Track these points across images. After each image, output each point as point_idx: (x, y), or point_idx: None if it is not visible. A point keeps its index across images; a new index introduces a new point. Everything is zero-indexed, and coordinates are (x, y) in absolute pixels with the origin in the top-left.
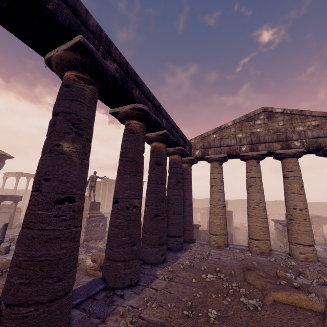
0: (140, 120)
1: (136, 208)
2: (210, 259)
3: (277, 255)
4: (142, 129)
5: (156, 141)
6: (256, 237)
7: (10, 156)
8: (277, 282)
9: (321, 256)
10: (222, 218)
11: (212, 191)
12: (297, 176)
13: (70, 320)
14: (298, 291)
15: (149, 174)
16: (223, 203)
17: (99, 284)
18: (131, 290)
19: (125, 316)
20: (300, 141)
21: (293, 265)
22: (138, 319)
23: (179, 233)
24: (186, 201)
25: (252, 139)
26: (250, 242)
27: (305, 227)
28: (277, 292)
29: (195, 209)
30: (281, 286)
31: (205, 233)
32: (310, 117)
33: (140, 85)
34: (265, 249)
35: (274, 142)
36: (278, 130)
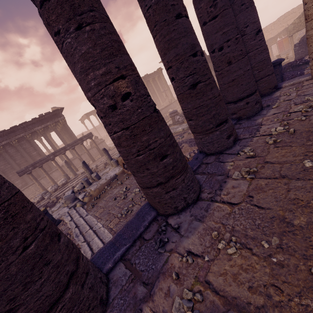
0: None
1: (131, 98)
2: None
3: None
4: None
5: None
6: None
7: (61, 108)
8: None
9: None
10: None
11: None
12: None
13: (113, 287)
14: None
15: (145, 17)
16: None
17: (147, 215)
18: (190, 214)
19: (183, 279)
20: None
21: None
22: (204, 289)
23: (249, 89)
24: (246, 30)
25: None
26: None
27: None
28: None
29: (267, 43)
30: None
31: (294, 66)
32: None
33: None
34: None
35: None
36: None
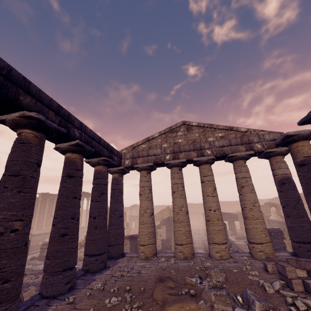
0: (35, 129)
1: (17, 232)
2: (129, 276)
3: (198, 258)
4: (37, 139)
5: (70, 151)
6: (180, 242)
7: None
8: (179, 292)
9: (242, 250)
10: (150, 227)
11: (140, 200)
12: (210, 180)
13: None
14: (191, 300)
15: (59, 188)
16: (150, 211)
17: None
18: None
19: None
20: (211, 149)
21: (207, 267)
22: None
23: (101, 250)
24: (115, 212)
25: (174, 149)
26: (175, 248)
27: (218, 226)
28: (172, 305)
29: None
30: (180, 296)
31: None
32: (218, 129)
33: (35, 92)
34: (188, 253)
35: (191, 151)
36: (195, 140)
